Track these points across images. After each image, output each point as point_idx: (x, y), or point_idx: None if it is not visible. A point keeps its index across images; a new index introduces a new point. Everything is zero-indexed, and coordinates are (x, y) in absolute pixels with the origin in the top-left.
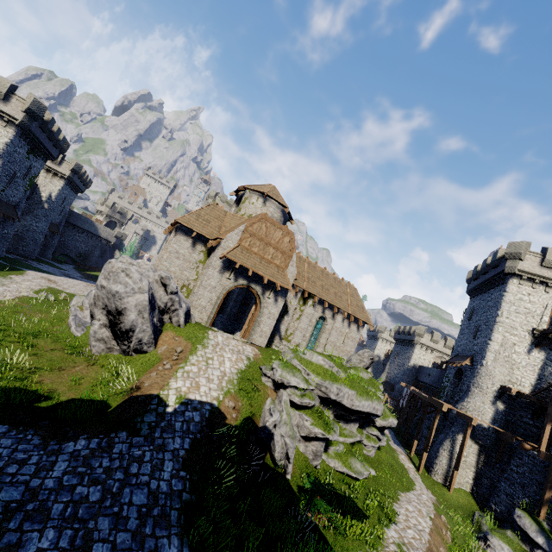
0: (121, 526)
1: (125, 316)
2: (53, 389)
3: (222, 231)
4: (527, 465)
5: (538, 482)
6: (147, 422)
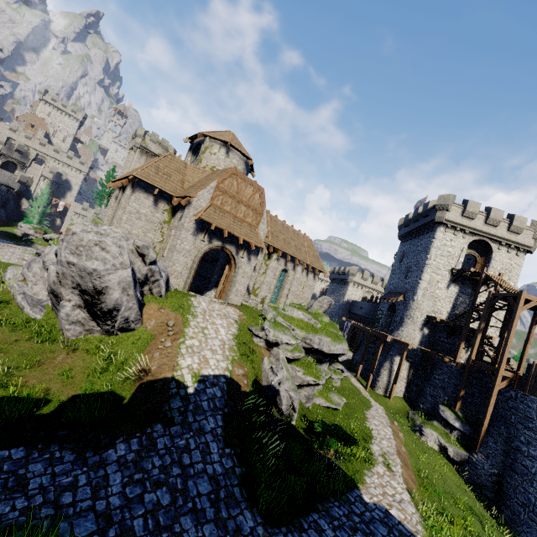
0: (202, 519)
1: (107, 296)
2: (45, 389)
3: (185, 186)
4: (446, 373)
5: (454, 385)
6: (176, 408)
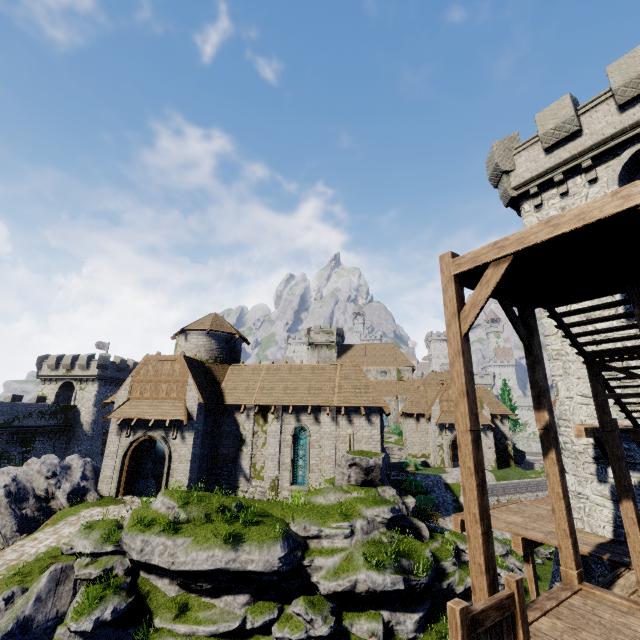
0: None
1: None
2: None
3: None
4: None
5: None
6: None
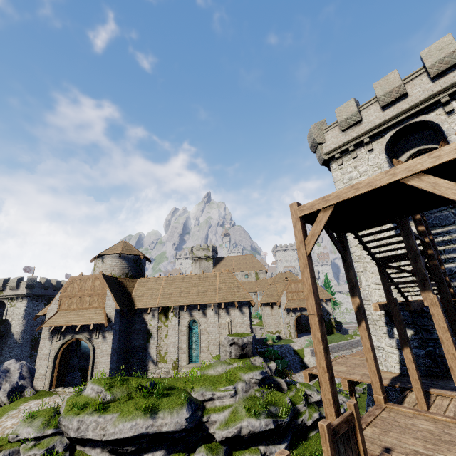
0: None
1: None
2: None
3: None
4: None
5: None
6: None
